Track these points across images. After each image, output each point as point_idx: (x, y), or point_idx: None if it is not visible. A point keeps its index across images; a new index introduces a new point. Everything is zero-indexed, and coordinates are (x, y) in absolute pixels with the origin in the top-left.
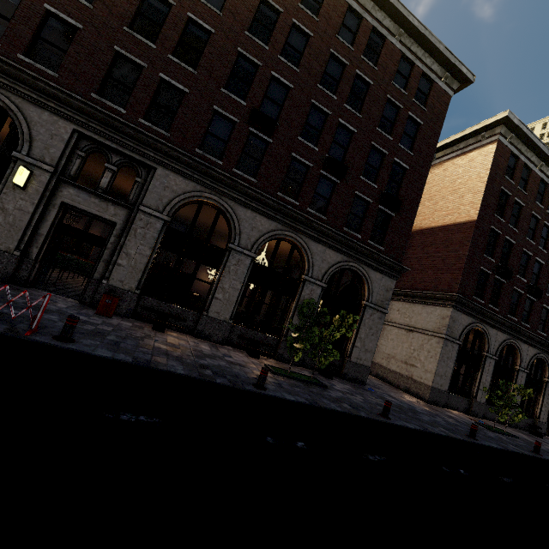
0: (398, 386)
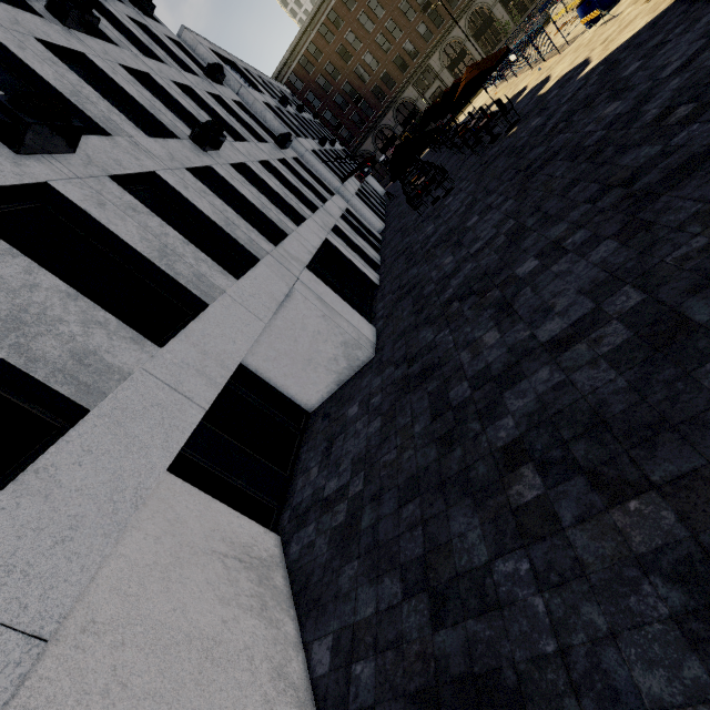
0: None
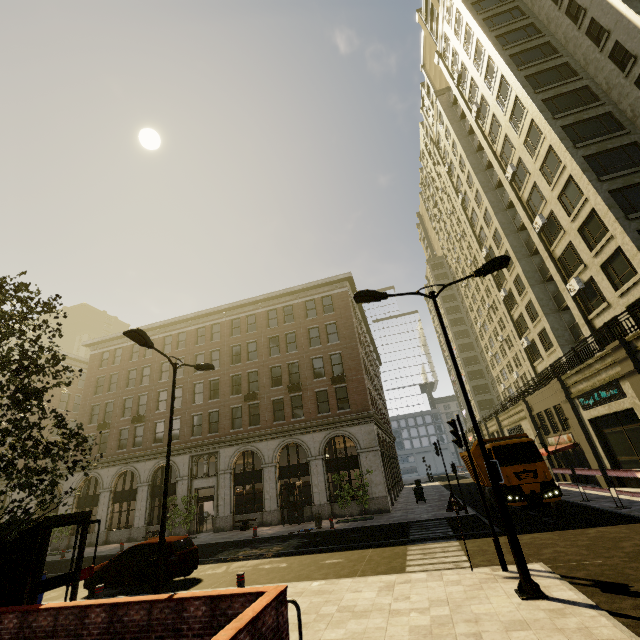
0: None
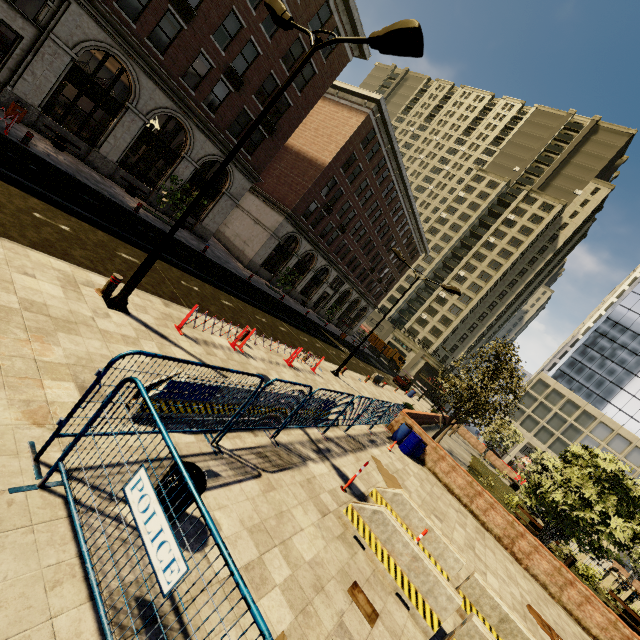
0: (234, 255)
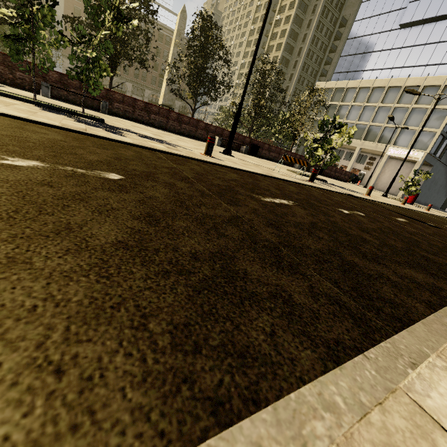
0: None
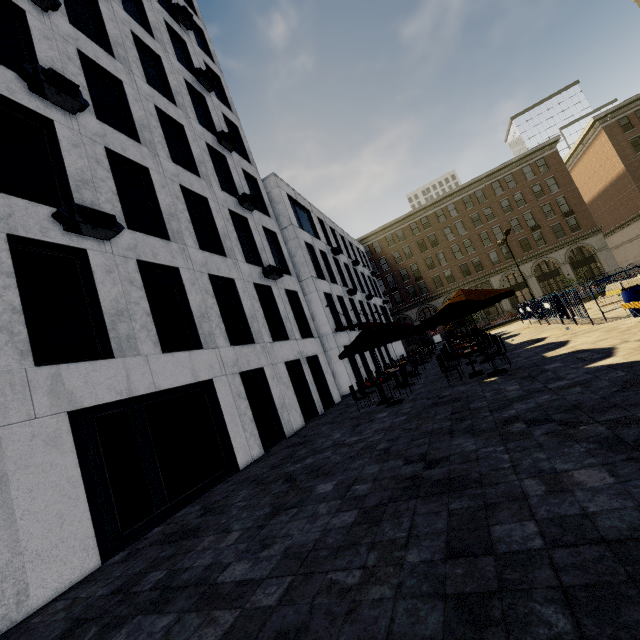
0: None
